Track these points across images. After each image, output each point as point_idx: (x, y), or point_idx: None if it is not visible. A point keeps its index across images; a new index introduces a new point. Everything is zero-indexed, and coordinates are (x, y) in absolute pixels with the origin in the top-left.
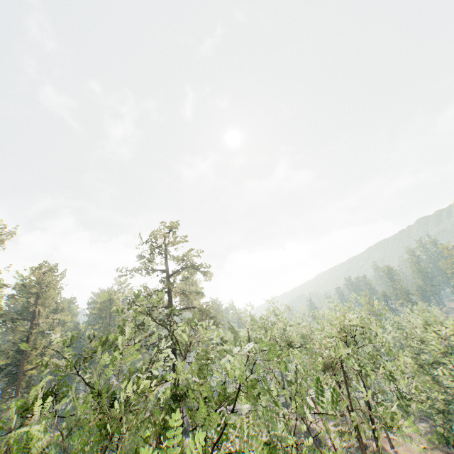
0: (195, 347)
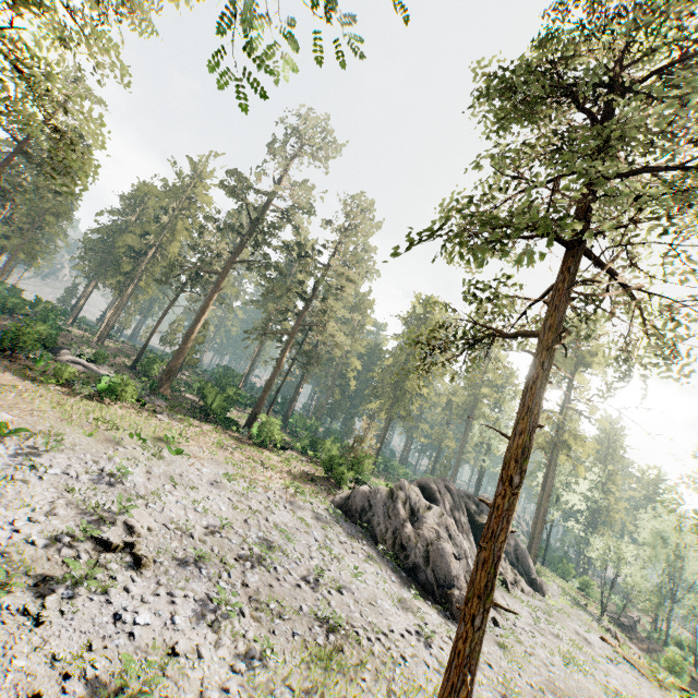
0: (641, 301)
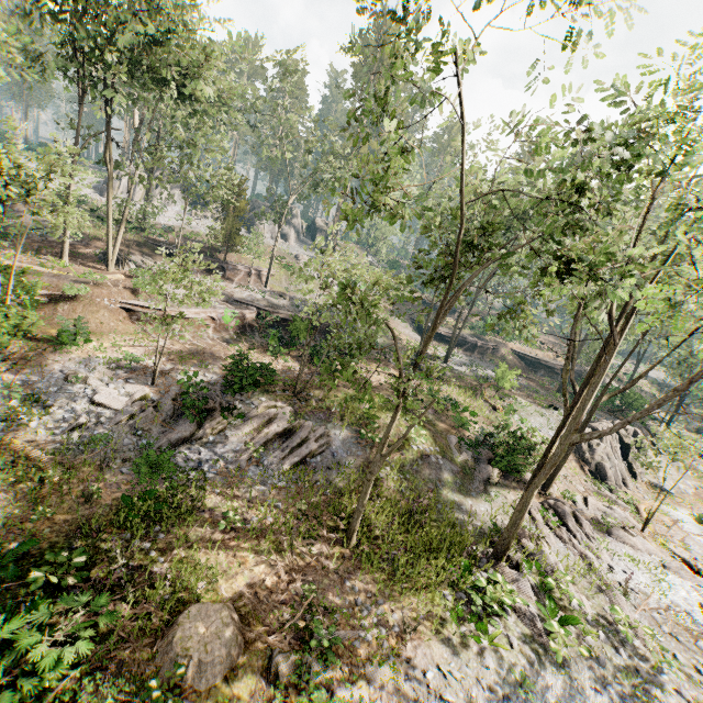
0: None
